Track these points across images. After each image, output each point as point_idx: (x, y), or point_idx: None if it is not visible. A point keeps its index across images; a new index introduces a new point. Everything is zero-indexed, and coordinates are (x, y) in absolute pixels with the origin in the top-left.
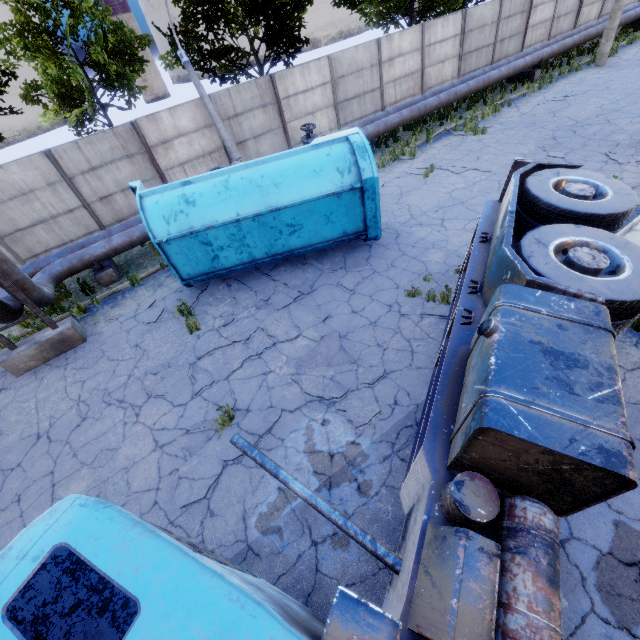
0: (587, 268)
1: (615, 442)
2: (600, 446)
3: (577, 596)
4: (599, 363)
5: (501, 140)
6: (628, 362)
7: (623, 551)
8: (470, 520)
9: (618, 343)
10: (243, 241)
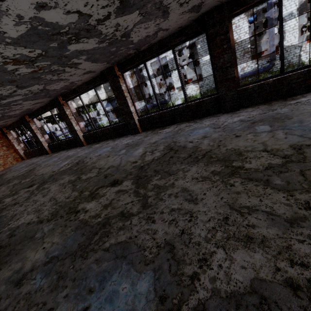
0: None
1: None
2: None
3: None
4: None
5: None
6: None
7: None
8: None
9: None
10: None
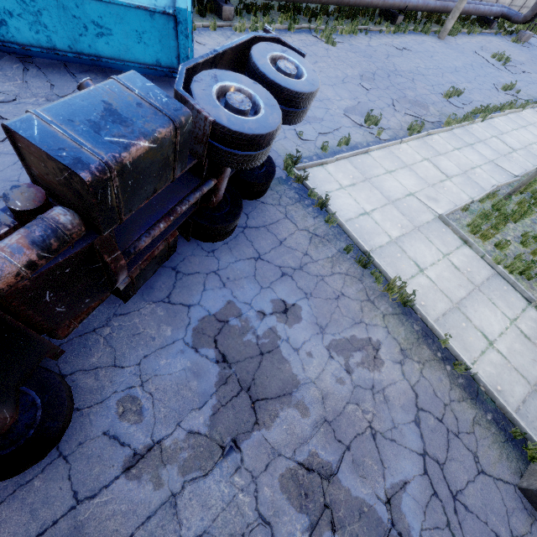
0: (231, 105)
1: (93, 160)
2: (79, 158)
3: (179, 331)
4: (139, 128)
5: (341, 57)
6: (303, 225)
7: (222, 315)
8: (9, 208)
9: (306, 214)
10: (39, 17)
